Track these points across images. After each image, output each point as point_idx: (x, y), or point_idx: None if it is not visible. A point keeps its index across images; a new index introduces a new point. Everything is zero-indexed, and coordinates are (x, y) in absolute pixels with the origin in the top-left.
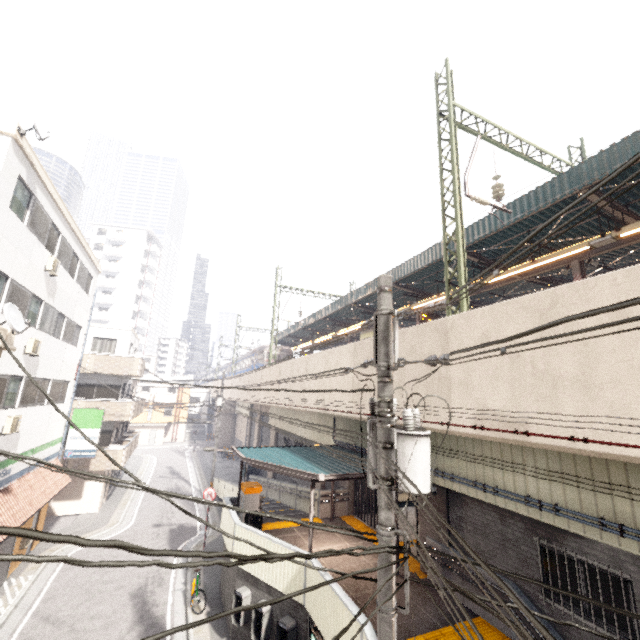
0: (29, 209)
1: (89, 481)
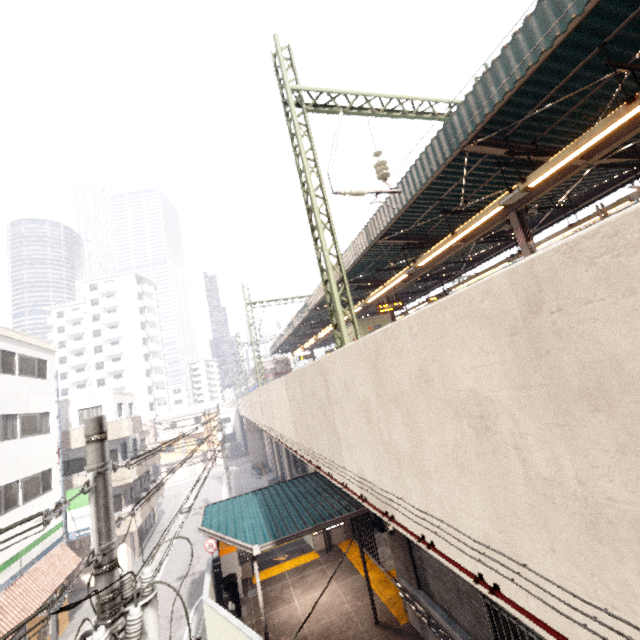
0: None
1: None
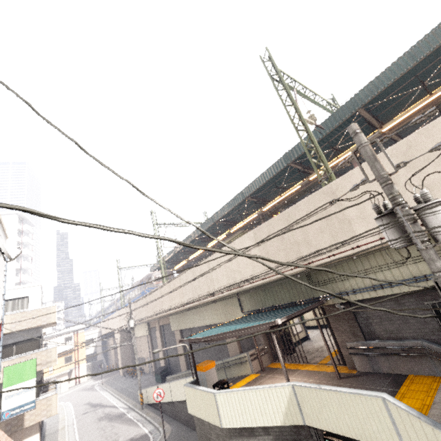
0: None
1: (24, 440)
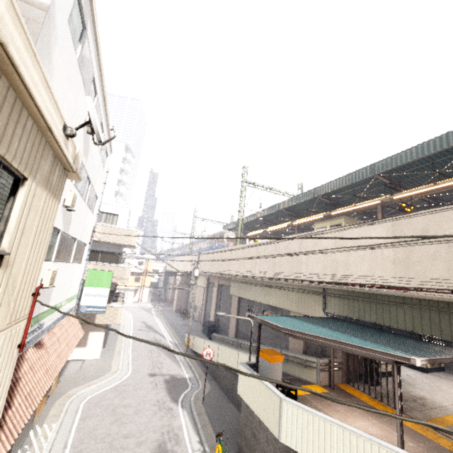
0: (80, 43)
1: (93, 332)
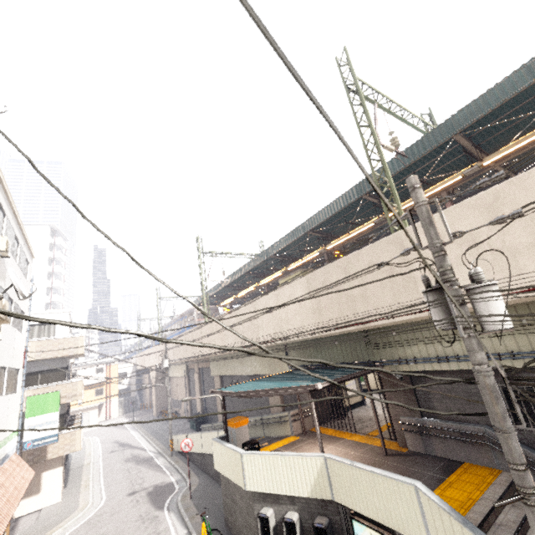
0: None
1: (46, 471)
